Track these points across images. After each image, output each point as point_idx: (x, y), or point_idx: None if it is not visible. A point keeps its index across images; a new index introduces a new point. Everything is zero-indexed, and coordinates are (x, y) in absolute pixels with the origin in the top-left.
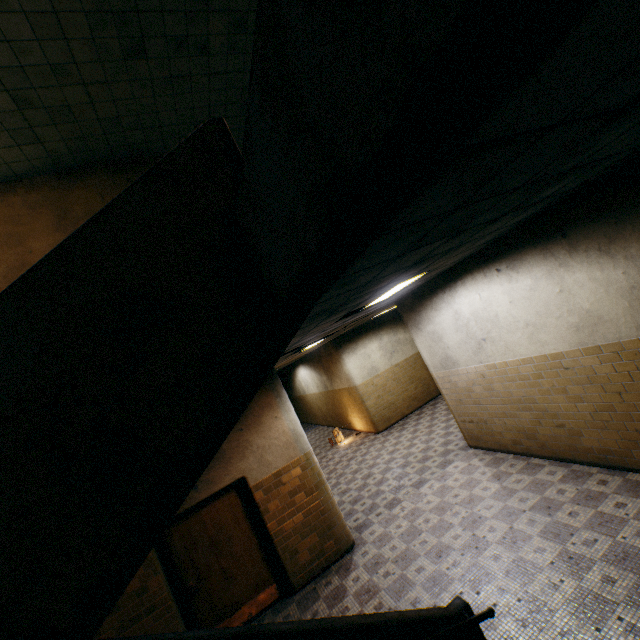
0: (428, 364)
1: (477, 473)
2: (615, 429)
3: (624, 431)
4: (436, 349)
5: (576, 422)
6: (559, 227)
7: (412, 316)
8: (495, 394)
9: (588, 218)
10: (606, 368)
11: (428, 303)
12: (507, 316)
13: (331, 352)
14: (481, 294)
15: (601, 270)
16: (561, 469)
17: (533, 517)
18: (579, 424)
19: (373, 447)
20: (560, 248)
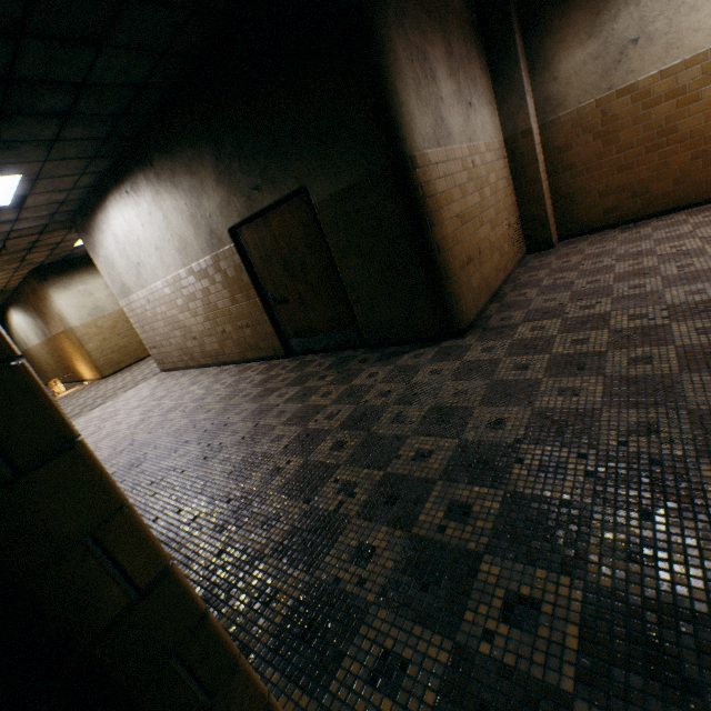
0: (114, 293)
1: (147, 388)
2: (215, 334)
3: (219, 335)
4: (115, 276)
5: (200, 333)
6: (148, 155)
7: (88, 239)
8: (160, 317)
9: (159, 151)
10: (200, 285)
11: (95, 224)
12: (145, 240)
13: (36, 287)
14: (125, 217)
15: (177, 200)
16: (198, 372)
17: (149, 405)
18: (202, 334)
19: (88, 391)
20: (154, 176)
